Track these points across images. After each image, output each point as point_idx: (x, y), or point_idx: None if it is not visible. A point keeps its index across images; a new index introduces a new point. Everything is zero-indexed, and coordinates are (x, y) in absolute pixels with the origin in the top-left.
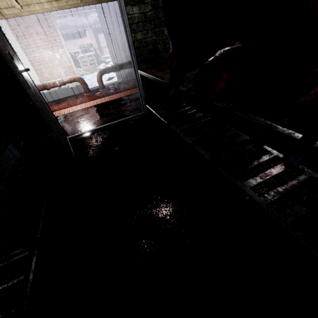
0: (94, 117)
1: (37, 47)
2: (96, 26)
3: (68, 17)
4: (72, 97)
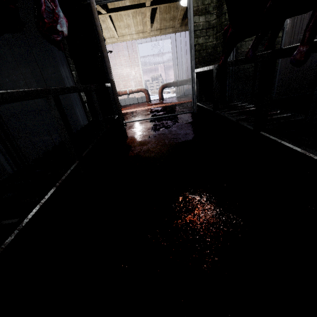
0: (149, 113)
1: (120, 66)
2: (168, 63)
3: (148, 57)
4: (136, 104)
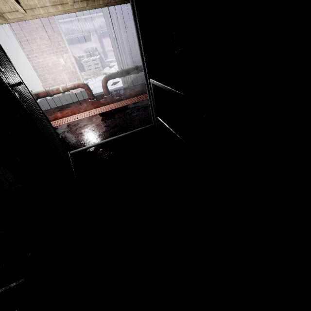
0: (99, 127)
1: (40, 53)
2: (101, 31)
3: (74, 22)
4: (76, 103)
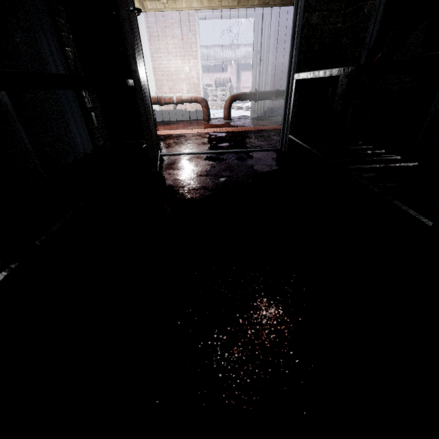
0: (205, 142)
1: (166, 53)
2: (243, 62)
3: (214, 48)
4: (186, 122)
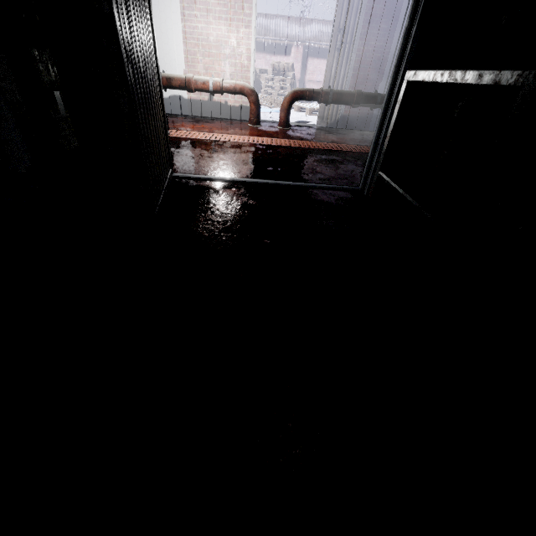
0: (247, 160)
1: (205, 12)
2: (312, 44)
3: (276, 18)
4: (225, 121)
